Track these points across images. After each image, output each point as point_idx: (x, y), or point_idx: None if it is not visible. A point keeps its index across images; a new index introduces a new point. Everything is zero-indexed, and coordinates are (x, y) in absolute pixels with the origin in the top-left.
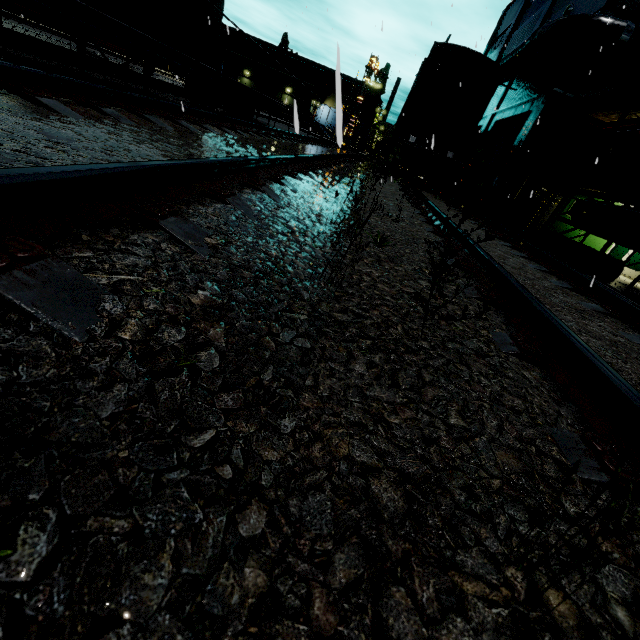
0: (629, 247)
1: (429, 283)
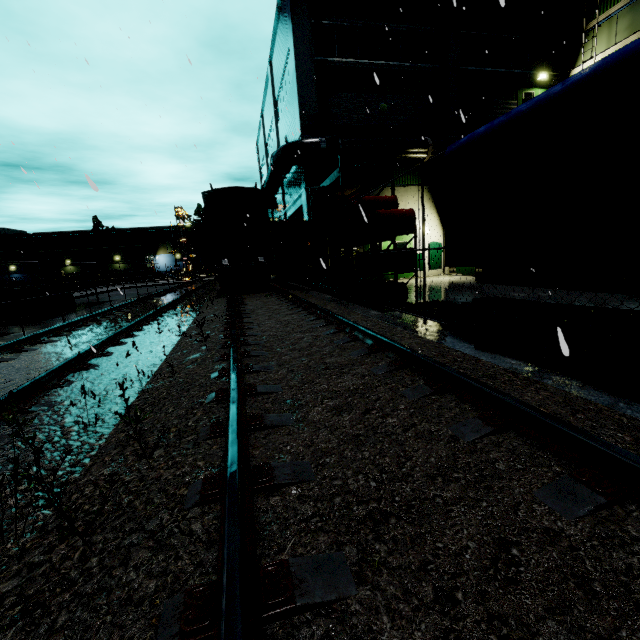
0: (400, 271)
1: (164, 449)
